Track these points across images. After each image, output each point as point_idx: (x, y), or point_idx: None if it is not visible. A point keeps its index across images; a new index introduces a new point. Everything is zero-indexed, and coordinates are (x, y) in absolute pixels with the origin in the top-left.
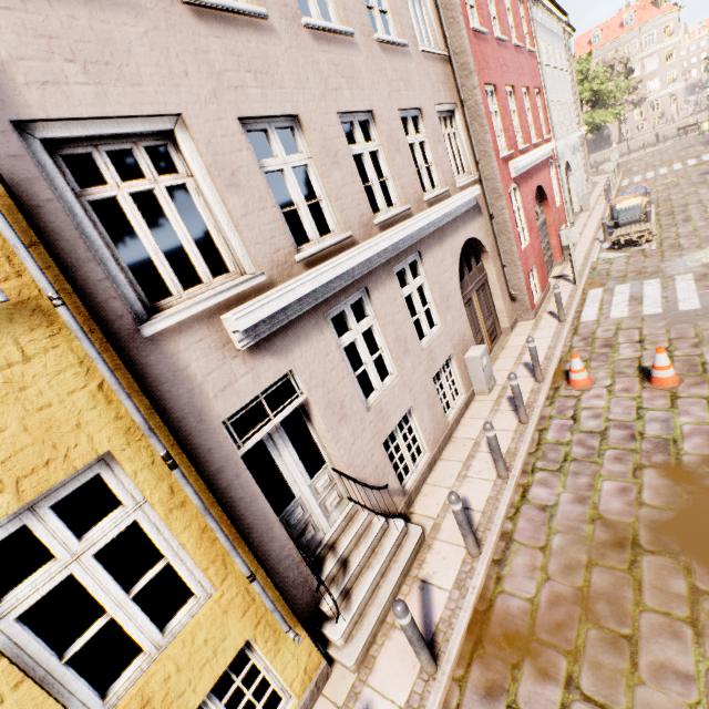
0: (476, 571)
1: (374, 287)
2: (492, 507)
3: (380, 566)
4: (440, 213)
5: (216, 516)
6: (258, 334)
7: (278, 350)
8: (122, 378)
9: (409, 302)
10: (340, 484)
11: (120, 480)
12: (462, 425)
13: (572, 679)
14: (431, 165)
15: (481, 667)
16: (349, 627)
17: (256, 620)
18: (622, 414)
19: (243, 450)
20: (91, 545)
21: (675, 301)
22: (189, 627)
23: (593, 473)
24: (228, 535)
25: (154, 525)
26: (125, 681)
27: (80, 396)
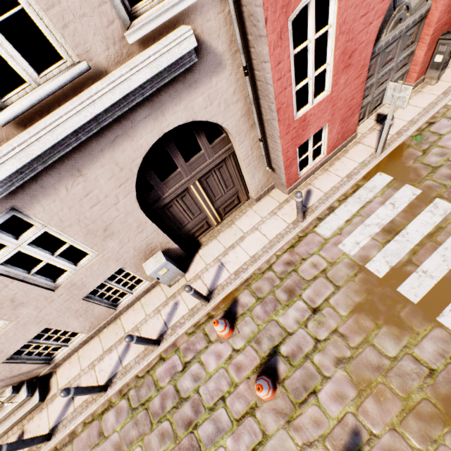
0: None
1: None
2: (80, 411)
3: None
4: (31, 152)
5: None
6: None
7: None
8: None
9: None
10: None
11: None
12: (132, 310)
13: None
14: (24, 7)
15: None
16: None
17: None
18: (208, 394)
19: None
20: None
21: (412, 269)
22: None
23: (142, 433)
24: None
25: None
26: None
27: None
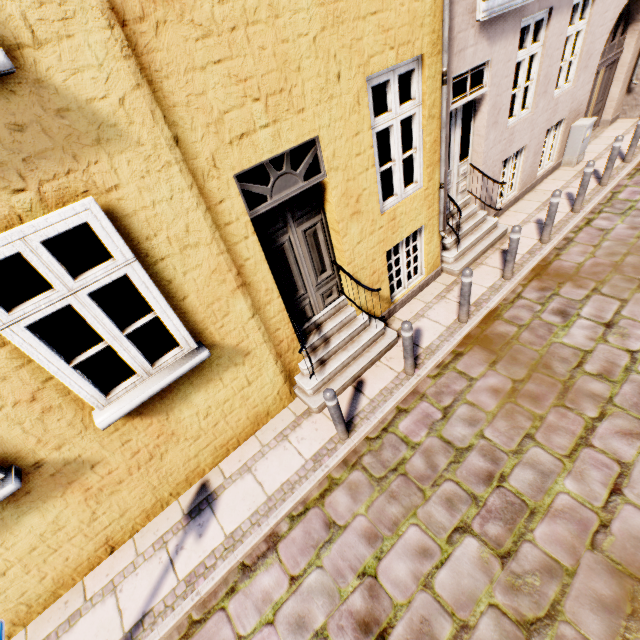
0: (544, 248)
1: (556, 11)
2: (562, 225)
3: (479, 235)
4: None
5: (439, 138)
6: (491, 12)
7: (490, 37)
8: (442, 1)
9: (514, 81)
10: (468, 179)
11: (418, 81)
12: (544, 183)
13: (596, 289)
14: None
15: (538, 282)
16: (457, 256)
17: (430, 217)
18: None
19: (450, 109)
20: (401, 114)
21: None
22: (413, 195)
23: None
24: (439, 155)
25: (419, 123)
26: (389, 203)
27: (427, 2)
